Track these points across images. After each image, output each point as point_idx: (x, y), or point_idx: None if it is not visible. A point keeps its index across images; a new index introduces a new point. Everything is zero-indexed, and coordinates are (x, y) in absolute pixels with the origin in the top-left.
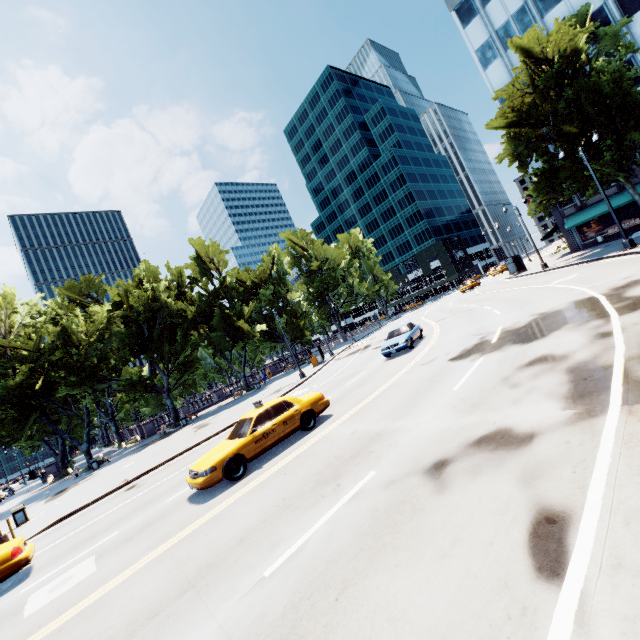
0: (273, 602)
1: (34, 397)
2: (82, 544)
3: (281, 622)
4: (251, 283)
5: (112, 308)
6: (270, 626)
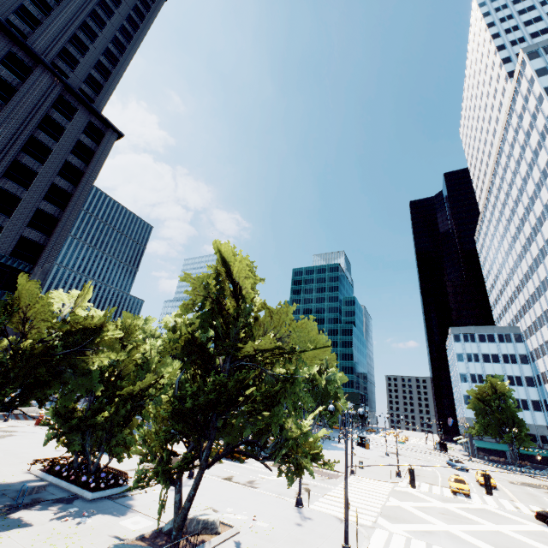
0: None
1: None
2: None
3: None
4: None
5: None
6: None
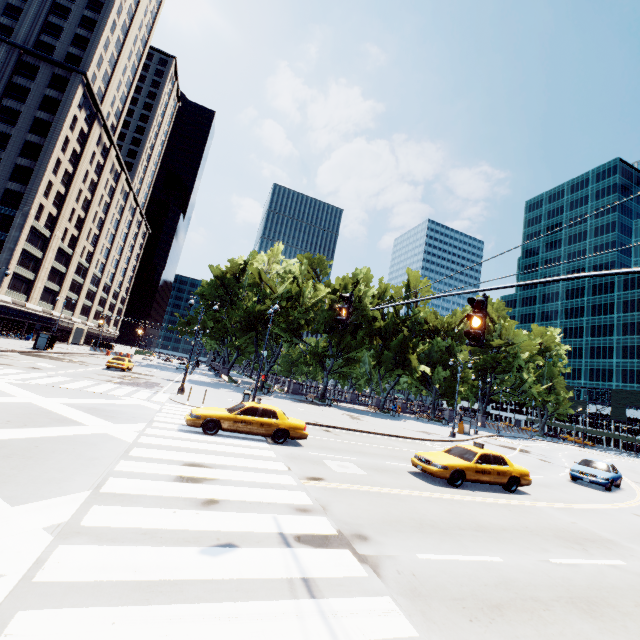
0: (572, 577)
1: (260, 323)
2: (329, 449)
3: (589, 589)
4: (433, 326)
5: (331, 291)
6: (580, 586)
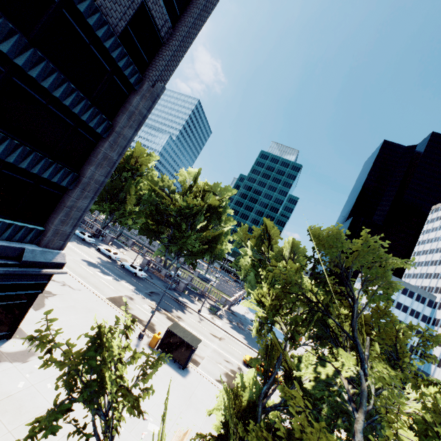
0: None
1: None
2: None
3: None
4: None
5: None
6: None
